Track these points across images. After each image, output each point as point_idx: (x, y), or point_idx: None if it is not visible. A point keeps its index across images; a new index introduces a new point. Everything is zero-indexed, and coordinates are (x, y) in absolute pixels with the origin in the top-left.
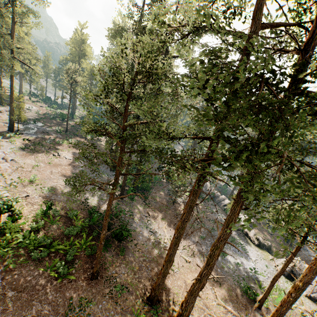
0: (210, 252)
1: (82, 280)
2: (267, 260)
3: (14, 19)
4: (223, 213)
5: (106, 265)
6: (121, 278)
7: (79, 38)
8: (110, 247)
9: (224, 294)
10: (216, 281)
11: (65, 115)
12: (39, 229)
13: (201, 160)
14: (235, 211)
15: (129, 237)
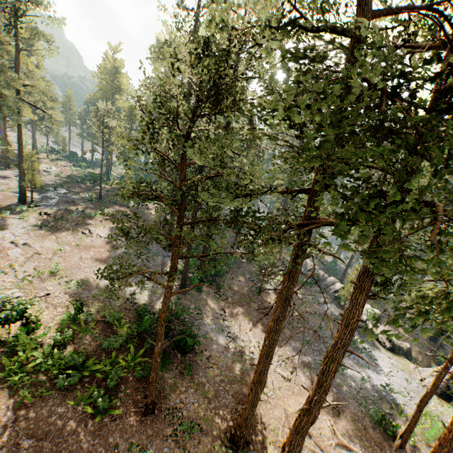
0: (322, 367)
1: (132, 416)
2: (407, 372)
3: (17, 46)
4: (334, 303)
5: (166, 391)
6: (189, 409)
7: (111, 66)
8: (171, 363)
9: (345, 427)
10: (332, 408)
11: (97, 175)
12: (66, 342)
13: (299, 226)
14: (357, 301)
15: (197, 346)
